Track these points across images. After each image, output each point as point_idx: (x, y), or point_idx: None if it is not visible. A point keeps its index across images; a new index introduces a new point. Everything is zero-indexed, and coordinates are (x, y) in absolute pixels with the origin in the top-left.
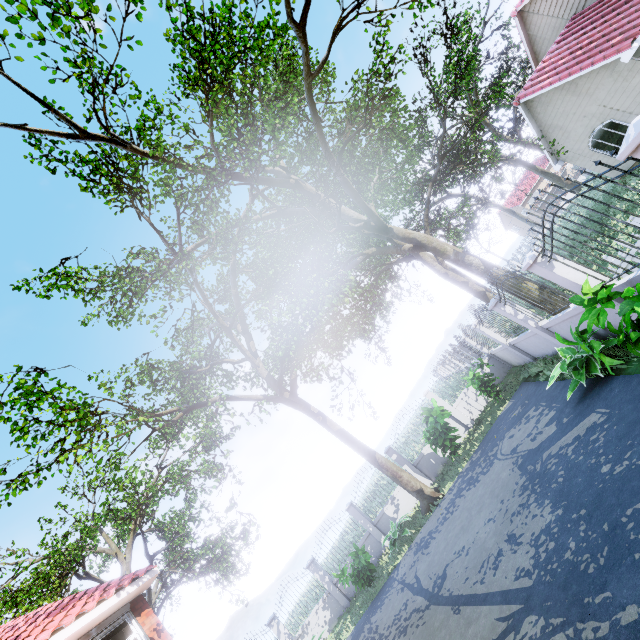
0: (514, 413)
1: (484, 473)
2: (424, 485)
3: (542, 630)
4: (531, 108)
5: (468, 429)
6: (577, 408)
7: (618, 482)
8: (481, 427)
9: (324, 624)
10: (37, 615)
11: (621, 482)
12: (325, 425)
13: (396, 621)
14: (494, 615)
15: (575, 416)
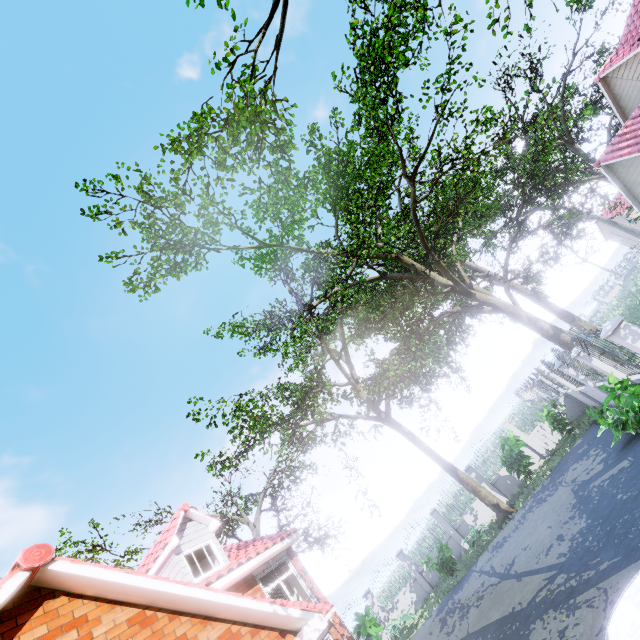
0: (580, 450)
1: (550, 495)
2: (500, 501)
3: (565, 579)
4: (612, 168)
5: (543, 458)
6: (618, 454)
7: (622, 504)
8: (554, 458)
9: (411, 604)
10: (226, 549)
11: (623, 504)
12: (414, 442)
13: (475, 594)
14: (541, 578)
15: (615, 460)
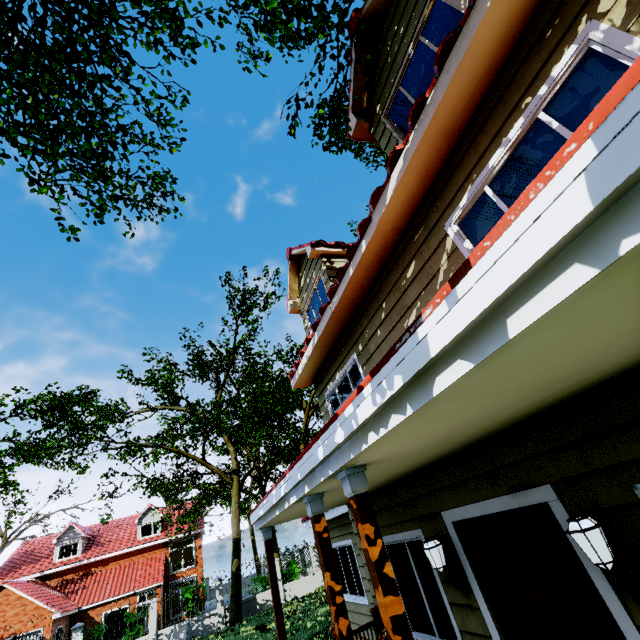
0: None
1: None
2: None
3: None
4: None
5: None
6: None
7: None
8: None
9: None
10: None
11: None
12: None
13: None
14: None
15: None
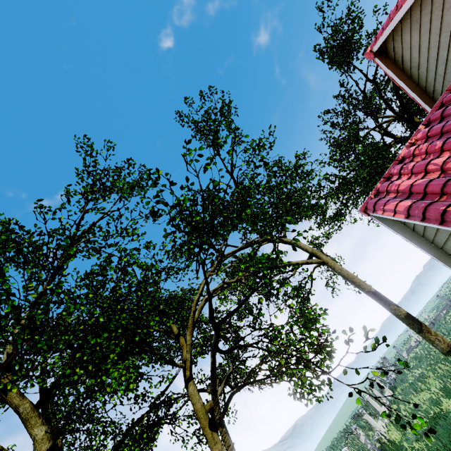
0: None
1: None
2: None
3: None
4: None
5: None
6: None
7: None
8: None
9: None
10: None
11: None
12: None
13: None
14: None
15: None
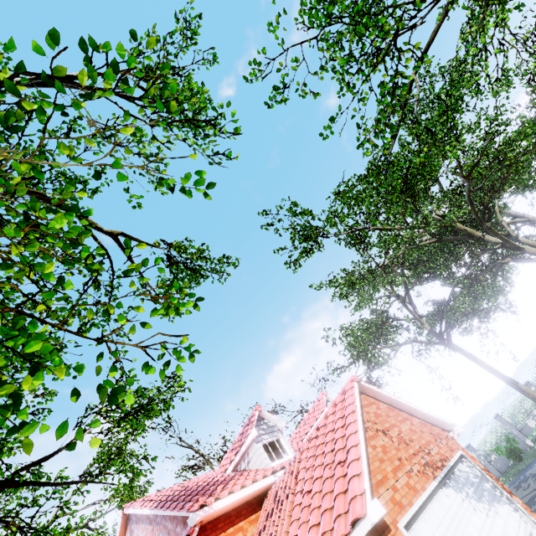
0: None
1: None
2: None
3: None
4: None
5: None
6: None
7: None
8: None
9: None
10: None
11: None
12: (475, 362)
13: None
14: None
15: None
